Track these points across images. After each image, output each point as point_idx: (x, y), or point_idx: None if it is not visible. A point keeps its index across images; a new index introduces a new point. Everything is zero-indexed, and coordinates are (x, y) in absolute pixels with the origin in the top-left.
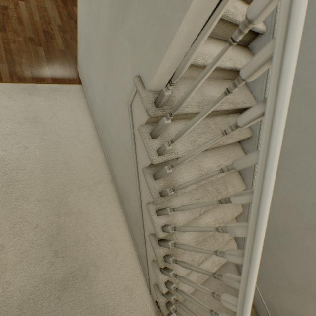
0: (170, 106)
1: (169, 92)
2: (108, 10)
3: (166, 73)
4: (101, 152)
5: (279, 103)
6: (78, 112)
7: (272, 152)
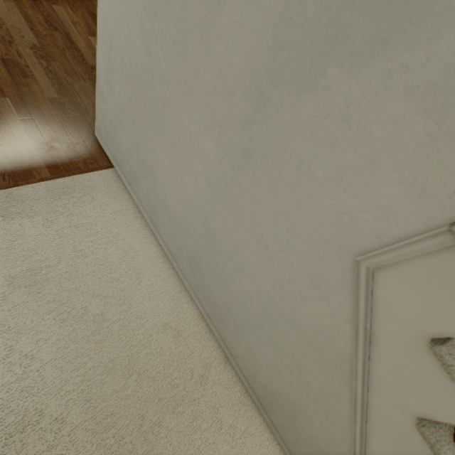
0: None
1: None
2: (272, 2)
3: None
4: (190, 304)
5: None
6: (123, 230)
7: None
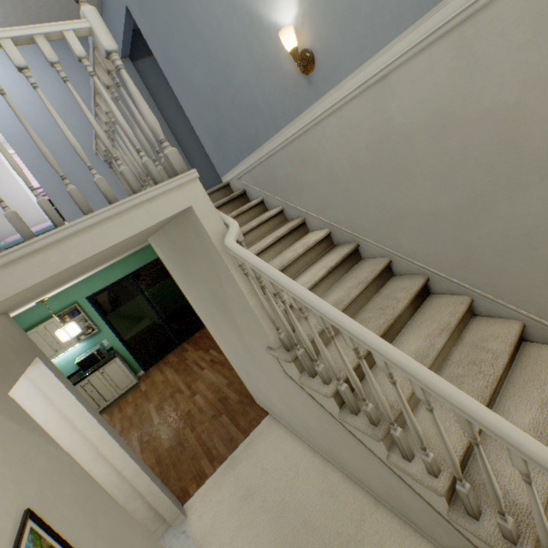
0: (300, 340)
1: (282, 334)
2: (233, 334)
3: (274, 327)
4: (334, 470)
5: (286, 287)
6: (282, 444)
7: (309, 302)
